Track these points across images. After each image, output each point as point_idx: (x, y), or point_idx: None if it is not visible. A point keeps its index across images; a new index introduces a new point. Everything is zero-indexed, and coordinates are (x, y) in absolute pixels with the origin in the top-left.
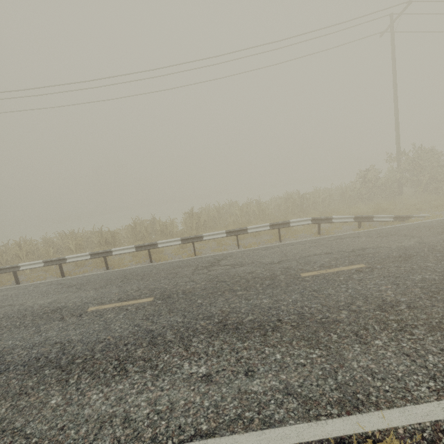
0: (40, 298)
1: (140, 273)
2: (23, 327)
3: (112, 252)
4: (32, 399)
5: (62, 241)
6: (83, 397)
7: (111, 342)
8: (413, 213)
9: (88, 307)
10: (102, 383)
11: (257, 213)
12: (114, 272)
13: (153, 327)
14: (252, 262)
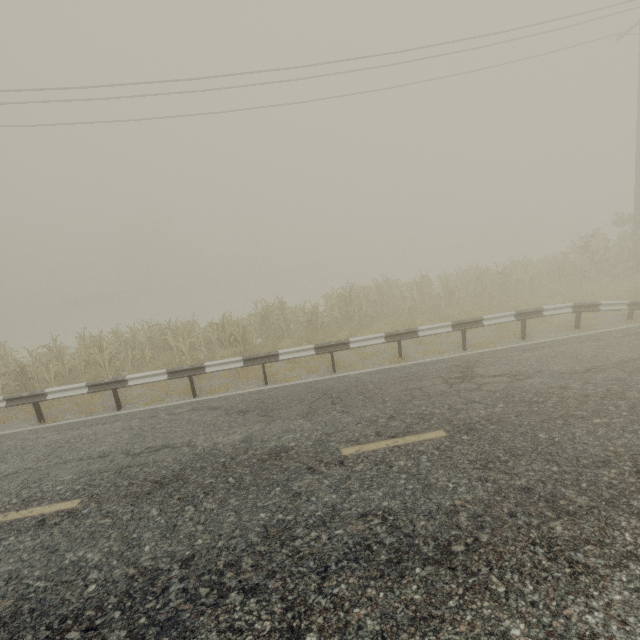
0: (213, 434)
1: (349, 390)
2: (252, 487)
3: (278, 355)
4: (463, 628)
5: (152, 337)
6: (569, 621)
7: (475, 511)
8: None
9: (337, 449)
10: (567, 590)
11: (442, 296)
12: (295, 389)
13: (521, 482)
14: (538, 371)
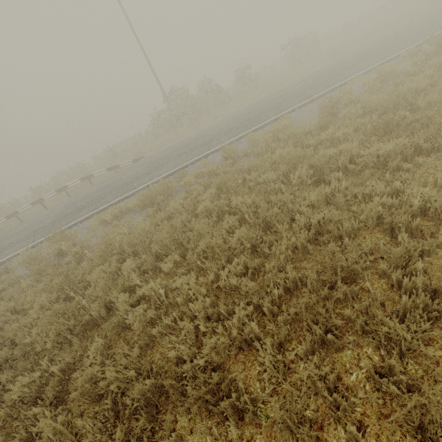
0: None
1: None
2: None
3: None
4: None
5: None
6: None
7: None
8: (157, 150)
9: None
10: None
11: (83, 172)
12: None
13: None
14: (32, 220)
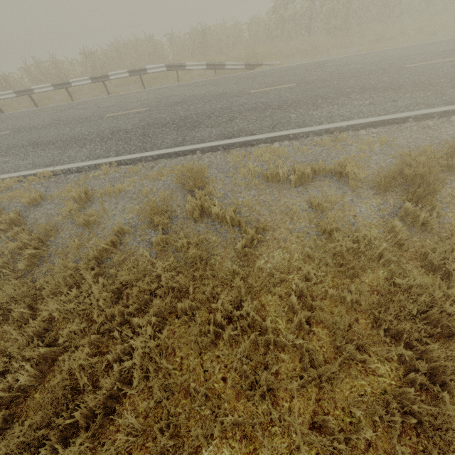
0: None
1: (18, 116)
2: None
3: None
4: None
5: None
6: None
7: None
8: (278, 60)
9: None
10: None
11: (156, 54)
12: (3, 116)
13: None
14: (94, 107)
